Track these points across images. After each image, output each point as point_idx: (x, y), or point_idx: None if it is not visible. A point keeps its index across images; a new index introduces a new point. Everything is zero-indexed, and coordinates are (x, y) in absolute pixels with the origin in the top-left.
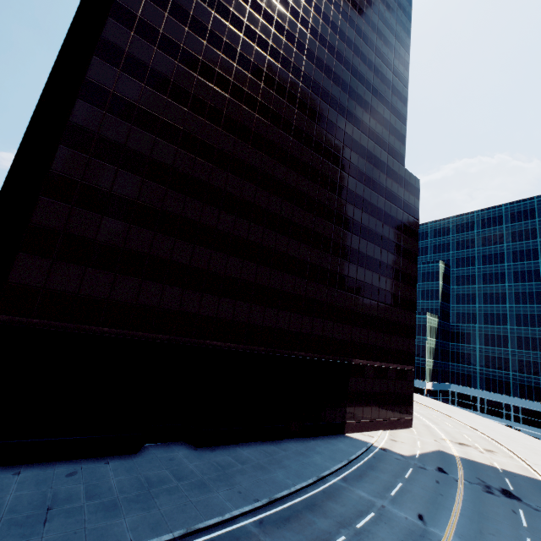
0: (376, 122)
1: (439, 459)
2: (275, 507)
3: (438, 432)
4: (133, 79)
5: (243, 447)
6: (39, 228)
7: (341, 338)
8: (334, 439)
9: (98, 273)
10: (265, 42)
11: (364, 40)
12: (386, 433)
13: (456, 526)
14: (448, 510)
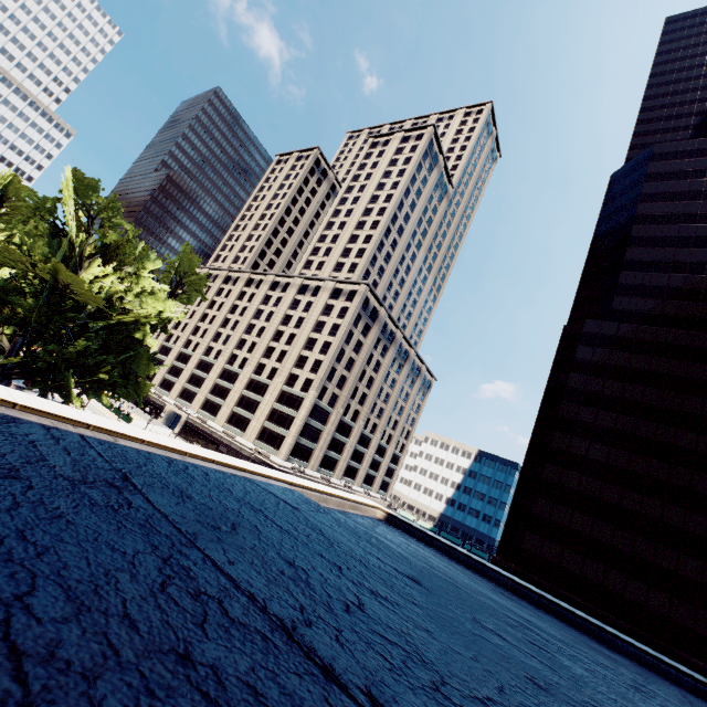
0: None
1: None
2: None
3: None
4: (589, 407)
5: None
6: (535, 516)
7: None
8: None
9: (571, 553)
10: None
11: None
12: None
13: None
14: None
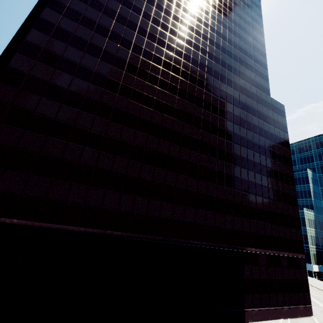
0: (244, 67)
1: None
2: None
3: None
4: (60, 41)
5: None
6: None
7: (233, 228)
8: None
9: (15, 173)
10: (157, 21)
11: (229, 20)
12: (287, 322)
13: None
14: None
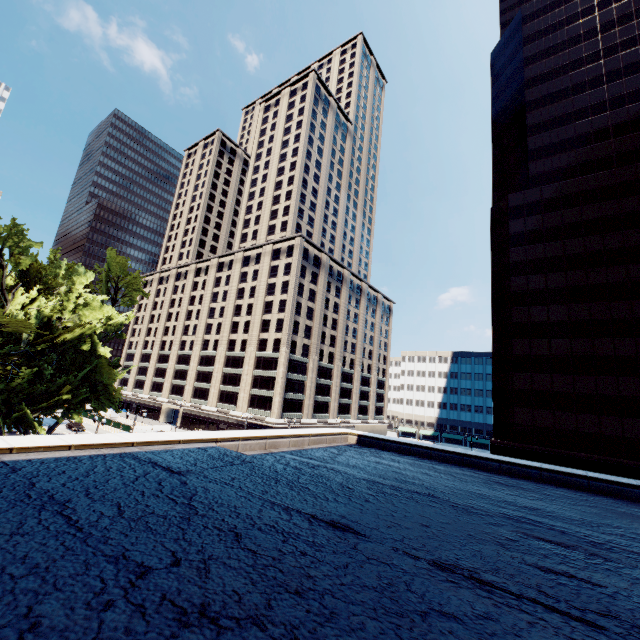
0: None
1: None
2: None
3: None
4: (537, 275)
5: None
6: (518, 391)
7: None
8: None
9: (562, 414)
10: None
11: None
12: None
13: None
14: None
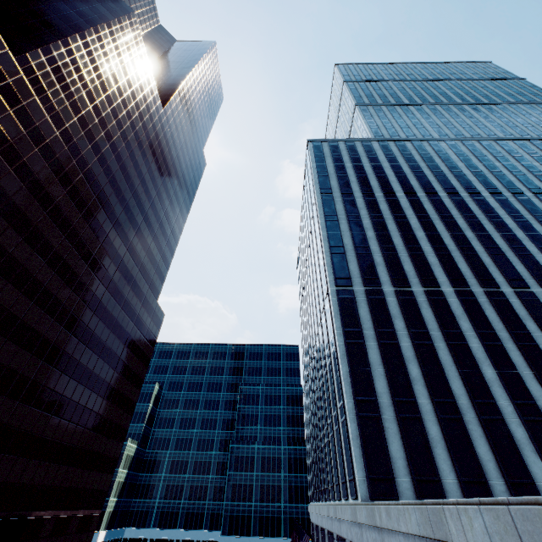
0: (149, 260)
1: None
2: None
3: None
4: None
5: None
6: None
7: (31, 482)
8: None
9: None
10: (85, 163)
11: (161, 202)
12: None
13: None
14: None
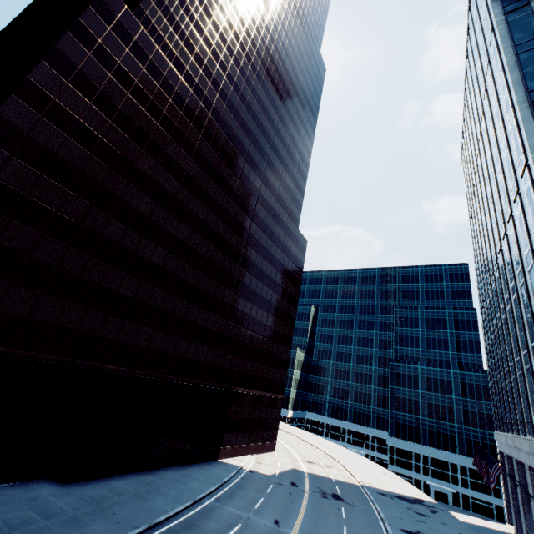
0: (283, 189)
1: (293, 475)
2: (154, 531)
3: (294, 453)
4: (81, 95)
5: (119, 479)
6: None
7: (230, 367)
8: (209, 465)
9: None
10: (209, 102)
11: (284, 126)
12: (254, 457)
13: (300, 524)
14: (296, 514)
